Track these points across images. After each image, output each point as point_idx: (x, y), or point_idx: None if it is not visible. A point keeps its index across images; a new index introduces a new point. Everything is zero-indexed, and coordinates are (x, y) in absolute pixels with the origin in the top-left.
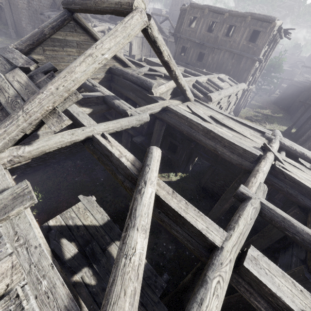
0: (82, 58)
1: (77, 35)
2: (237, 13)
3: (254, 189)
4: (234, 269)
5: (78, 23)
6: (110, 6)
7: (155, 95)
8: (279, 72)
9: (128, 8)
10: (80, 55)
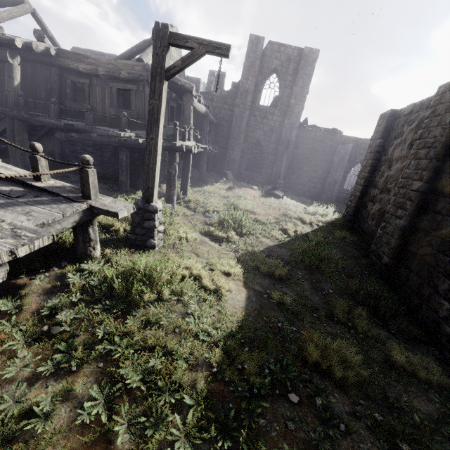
0: (4, 11)
1: None
2: (114, 56)
3: None
4: None
5: None
6: (9, 2)
7: None
8: None
9: (21, 2)
10: None
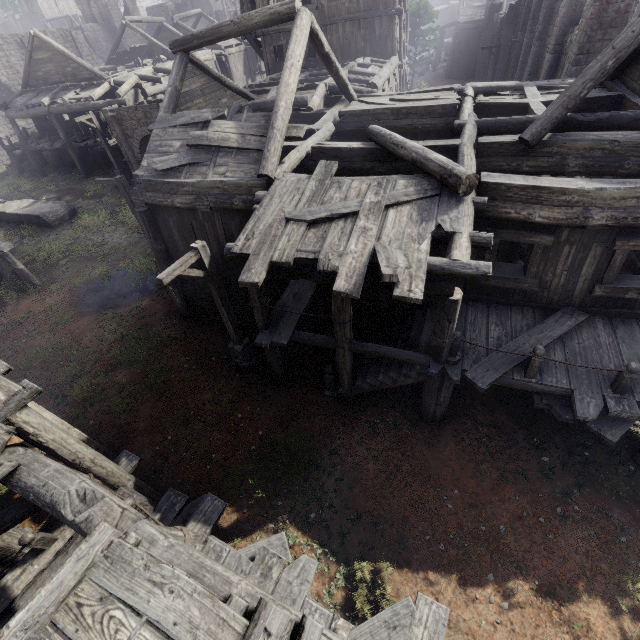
0: (288, 71)
1: (198, 80)
2: None
3: (466, 118)
4: (476, 156)
5: (195, 63)
6: (262, 20)
7: (315, 110)
8: (431, 20)
9: (289, 13)
10: (207, 105)
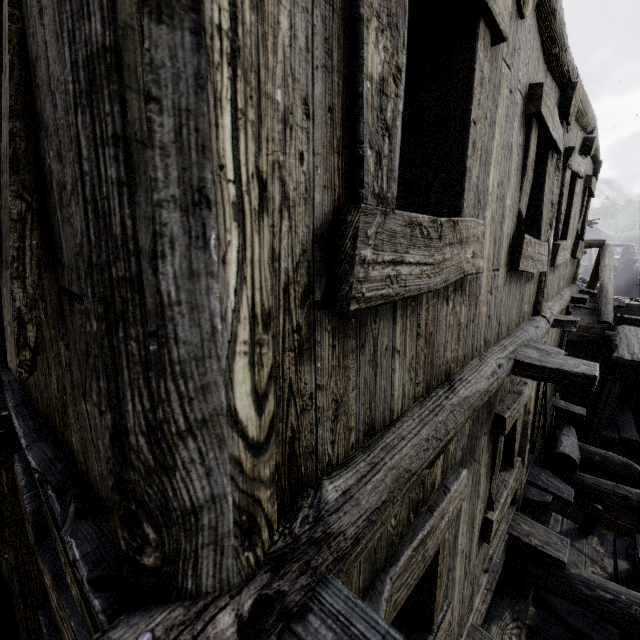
0: (608, 271)
1: None
2: None
3: None
4: None
5: None
6: None
7: None
8: None
9: (598, 244)
10: None
